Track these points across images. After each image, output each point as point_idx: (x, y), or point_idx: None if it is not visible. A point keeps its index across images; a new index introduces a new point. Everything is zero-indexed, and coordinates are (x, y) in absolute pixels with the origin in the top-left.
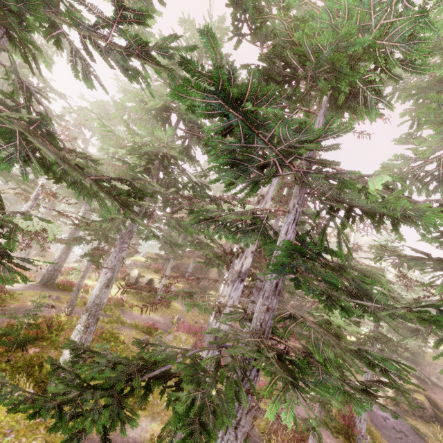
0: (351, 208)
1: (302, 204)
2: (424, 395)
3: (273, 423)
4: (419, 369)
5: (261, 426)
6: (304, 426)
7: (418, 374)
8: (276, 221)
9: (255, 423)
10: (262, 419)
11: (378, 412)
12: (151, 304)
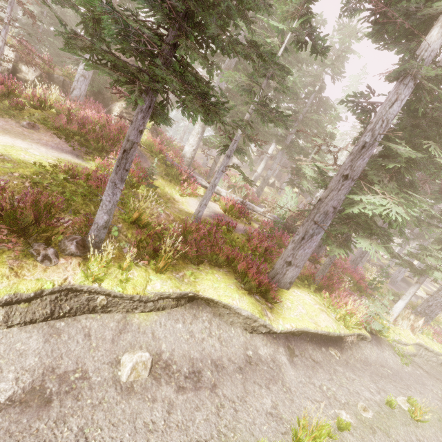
0: None
1: None
2: None
3: None
4: None
5: None
6: None
7: None
8: None
9: None
10: None
11: None
12: None
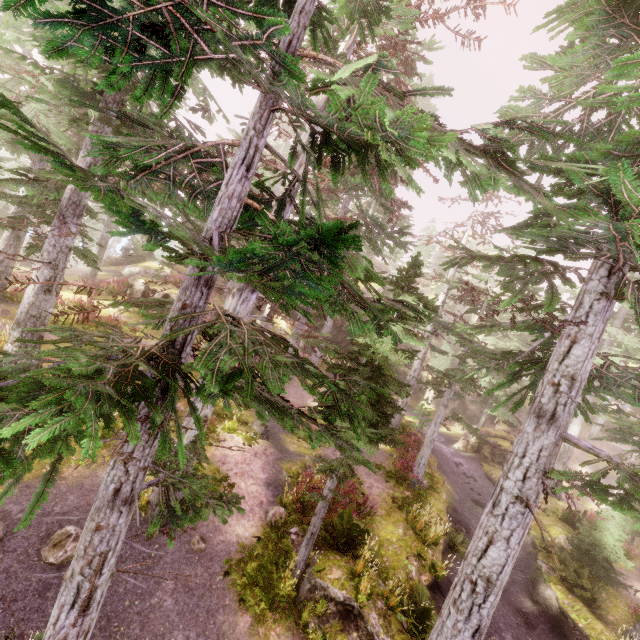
0: (329, 134)
1: (267, 132)
2: (511, 442)
3: (308, 468)
4: (516, 416)
5: (292, 470)
6: (323, 468)
7: (511, 420)
8: (342, 210)
9: (284, 467)
10: (296, 463)
11: (453, 459)
12: (77, 311)
